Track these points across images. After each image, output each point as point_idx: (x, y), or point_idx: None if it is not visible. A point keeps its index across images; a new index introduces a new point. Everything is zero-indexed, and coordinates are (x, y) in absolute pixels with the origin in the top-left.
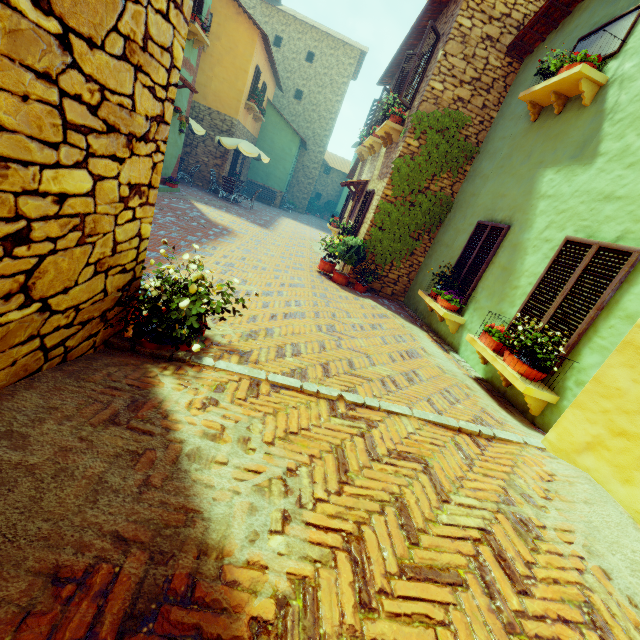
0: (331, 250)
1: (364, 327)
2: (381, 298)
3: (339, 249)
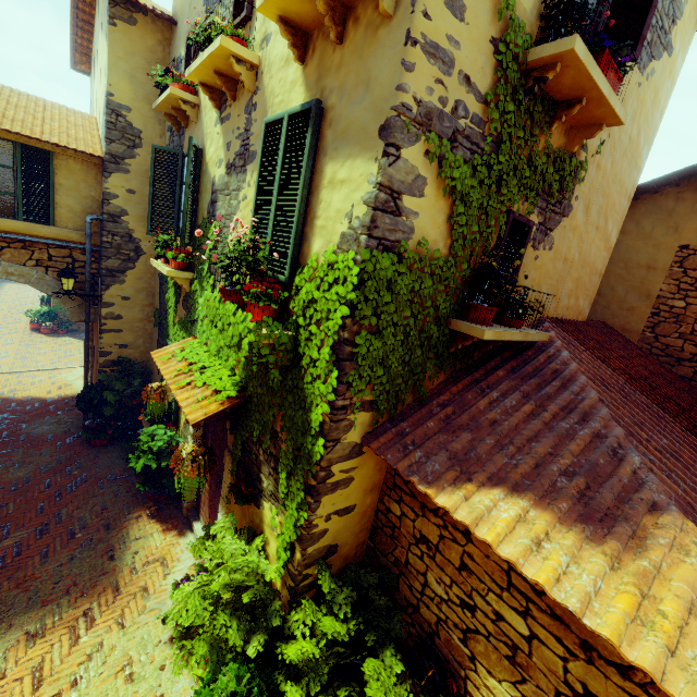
0: (34, 317)
1: (47, 352)
2: (80, 333)
3: (37, 316)
